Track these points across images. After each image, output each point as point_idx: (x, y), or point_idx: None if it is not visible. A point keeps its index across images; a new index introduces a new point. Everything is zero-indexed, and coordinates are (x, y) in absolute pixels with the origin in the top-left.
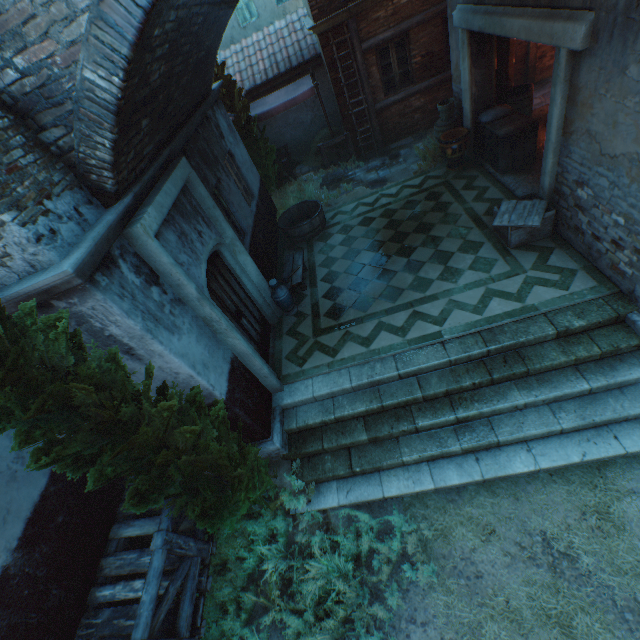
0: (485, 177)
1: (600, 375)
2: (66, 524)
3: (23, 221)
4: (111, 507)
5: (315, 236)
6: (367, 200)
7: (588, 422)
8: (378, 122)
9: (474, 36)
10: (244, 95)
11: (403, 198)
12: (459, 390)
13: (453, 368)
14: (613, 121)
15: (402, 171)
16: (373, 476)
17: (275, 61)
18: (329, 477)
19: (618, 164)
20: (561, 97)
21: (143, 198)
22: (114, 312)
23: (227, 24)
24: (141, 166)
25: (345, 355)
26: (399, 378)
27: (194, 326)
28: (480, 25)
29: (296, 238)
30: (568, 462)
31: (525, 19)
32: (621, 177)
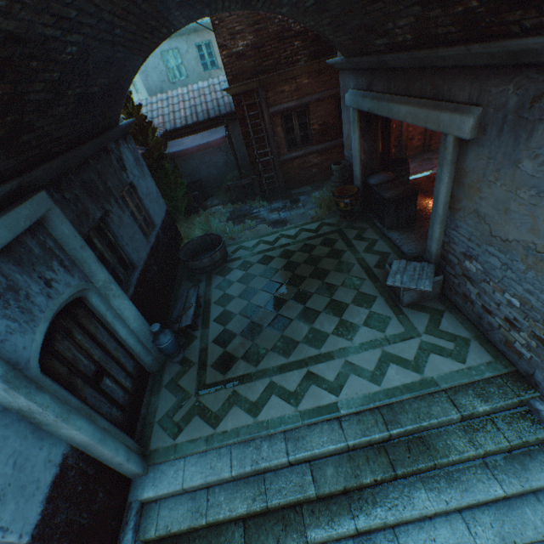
0: (373, 230)
1: (513, 476)
2: None
3: None
4: None
5: (215, 269)
6: (268, 238)
7: None
8: (282, 171)
9: (363, 115)
10: (163, 134)
11: (301, 240)
12: (359, 486)
13: (351, 454)
14: (505, 207)
15: (301, 215)
16: None
17: (195, 111)
18: None
19: (511, 248)
20: (448, 177)
21: None
22: None
23: (138, 70)
24: None
25: (228, 426)
26: (289, 464)
27: None
28: (369, 107)
29: (196, 270)
30: None
31: (411, 106)
32: (515, 261)
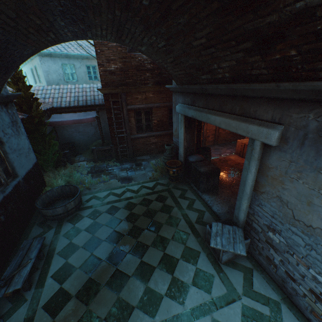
0: (192, 191)
1: None
2: None
3: None
4: None
5: (68, 216)
6: (117, 191)
7: None
8: (132, 144)
9: (187, 119)
10: (49, 108)
11: (141, 195)
12: None
13: None
14: (307, 200)
15: (142, 175)
16: None
17: (78, 99)
18: None
19: (316, 234)
20: (255, 168)
21: None
22: None
23: (27, 59)
24: None
25: None
26: None
27: None
28: (193, 114)
29: (49, 216)
30: None
31: (225, 118)
32: (320, 245)
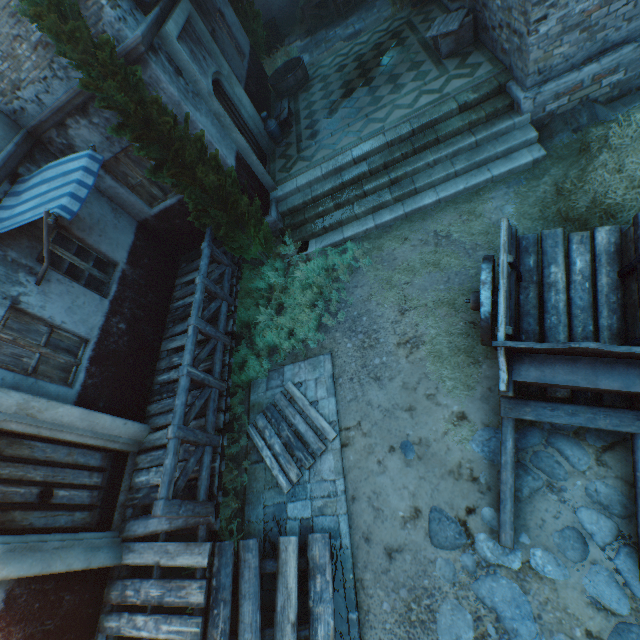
0: (439, 9)
1: (483, 131)
2: (150, 265)
3: (111, 7)
4: (173, 270)
5: (300, 90)
6: (343, 52)
7: (471, 162)
8: None
9: None
10: None
11: (372, 43)
12: (393, 163)
13: (390, 149)
14: None
15: (375, 21)
16: (338, 230)
17: None
18: (310, 236)
19: None
20: None
21: (165, 18)
22: (162, 81)
23: None
24: None
25: (318, 158)
26: (354, 164)
27: (209, 116)
28: None
29: (284, 93)
30: (456, 190)
31: None
32: None
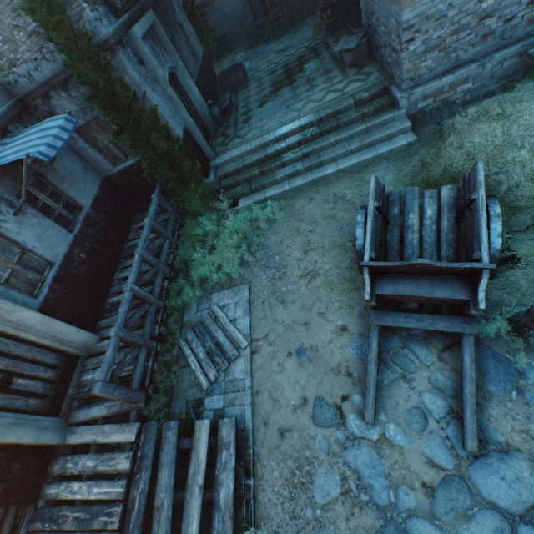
0: (347, 34)
1: (372, 121)
2: (110, 212)
3: (91, 10)
4: (130, 218)
5: (240, 87)
6: (275, 61)
7: (363, 143)
8: (286, 5)
9: None
10: None
11: (296, 55)
12: (305, 142)
13: (304, 132)
14: None
15: (300, 40)
16: (262, 191)
17: None
18: (240, 195)
19: None
20: None
21: (133, 22)
22: (127, 67)
23: None
24: (131, 4)
25: (249, 136)
26: (276, 142)
27: (163, 97)
28: None
29: (228, 89)
30: (351, 163)
31: None
32: (379, 0)
